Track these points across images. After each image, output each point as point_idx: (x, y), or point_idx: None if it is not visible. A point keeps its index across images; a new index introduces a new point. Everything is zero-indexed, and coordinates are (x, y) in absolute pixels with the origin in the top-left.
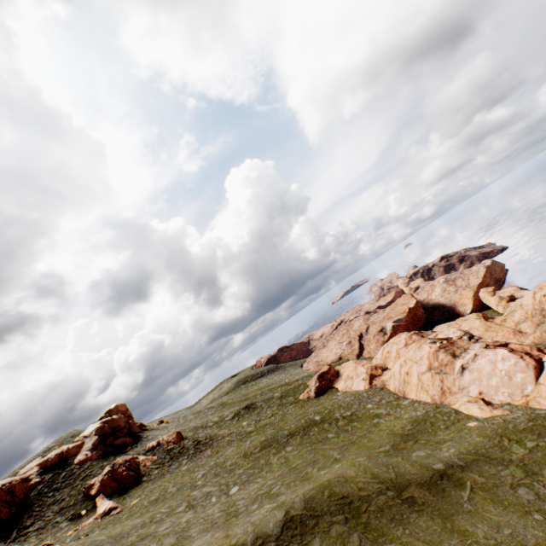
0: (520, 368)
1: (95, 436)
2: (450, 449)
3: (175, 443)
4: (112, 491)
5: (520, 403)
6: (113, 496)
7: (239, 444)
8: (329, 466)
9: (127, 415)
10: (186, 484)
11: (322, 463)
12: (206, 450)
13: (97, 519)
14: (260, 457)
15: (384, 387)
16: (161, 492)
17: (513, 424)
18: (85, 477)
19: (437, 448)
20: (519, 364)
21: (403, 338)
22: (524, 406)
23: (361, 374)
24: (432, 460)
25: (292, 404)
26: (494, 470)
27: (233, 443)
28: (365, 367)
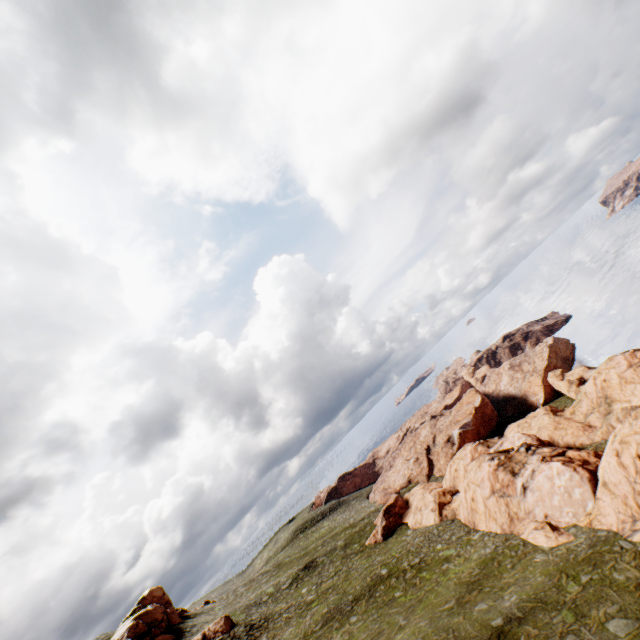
0: (576, 483)
1: (127, 639)
2: (511, 596)
3: (223, 632)
4: None
5: (585, 524)
6: None
7: (298, 622)
8: (393, 637)
9: (164, 601)
10: None
11: (386, 635)
12: (260, 635)
13: None
14: (322, 636)
15: (455, 518)
16: None
17: (573, 553)
18: None
19: (499, 596)
20: (574, 478)
21: (469, 451)
22: (588, 527)
23: (429, 504)
24: (492, 613)
25: (357, 555)
26: (547, 617)
27: (291, 620)
28: (432, 494)
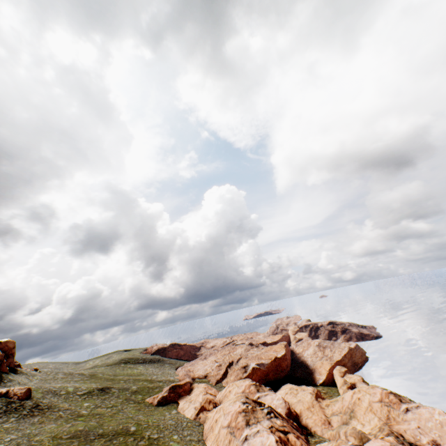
0: None
1: None
2: None
3: (19, 397)
4: None
5: None
6: None
7: (61, 423)
8: None
9: (11, 352)
10: None
11: None
12: (36, 415)
13: None
14: (62, 445)
15: (203, 424)
16: None
17: None
18: None
19: None
20: None
21: (245, 384)
22: None
23: (197, 402)
24: None
25: (134, 403)
26: None
27: (60, 419)
28: (203, 397)
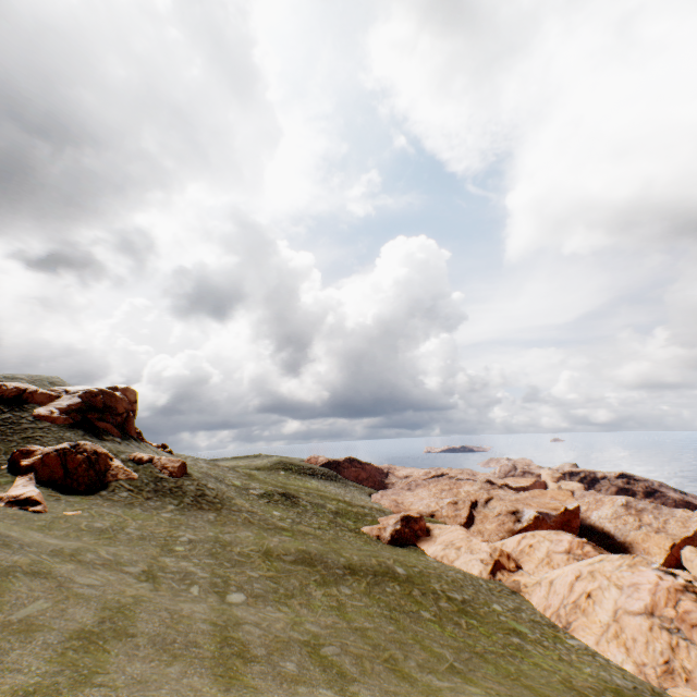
0: None
1: (78, 397)
2: None
3: (172, 474)
4: (49, 478)
5: None
6: (47, 485)
7: (261, 534)
8: (447, 675)
9: (131, 408)
10: (158, 537)
11: (423, 657)
12: (208, 510)
13: (1, 500)
14: (292, 573)
15: (518, 593)
16: (115, 525)
17: None
18: (30, 438)
19: None
20: None
21: (568, 540)
22: None
23: (479, 552)
24: None
25: (351, 530)
26: None
27: (252, 526)
28: (491, 545)
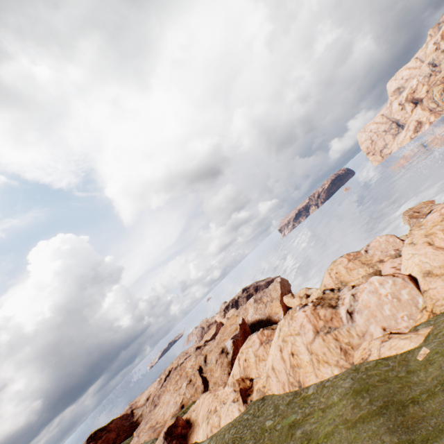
0: (401, 285)
1: None
2: None
3: None
4: None
5: (427, 317)
6: None
7: None
8: None
9: None
10: None
11: None
12: None
13: None
14: None
15: (265, 396)
16: None
17: None
18: None
19: None
20: (397, 282)
21: (256, 337)
22: (434, 316)
23: (228, 396)
24: None
25: None
26: None
27: None
28: (230, 383)
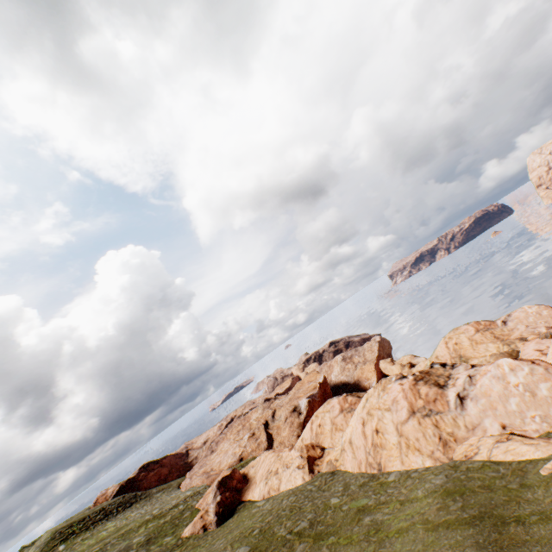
0: (541, 376)
1: None
2: None
3: None
4: None
5: None
6: None
7: None
8: None
9: None
10: None
11: None
12: None
13: None
14: None
15: (336, 471)
16: None
17: None
18: None
19: None
20: (536, 371)
21: (337, 402)
22: None
23: (293, 461)
24: None
25: (172, 548)
26: None
27: None
28: (297, 447)
